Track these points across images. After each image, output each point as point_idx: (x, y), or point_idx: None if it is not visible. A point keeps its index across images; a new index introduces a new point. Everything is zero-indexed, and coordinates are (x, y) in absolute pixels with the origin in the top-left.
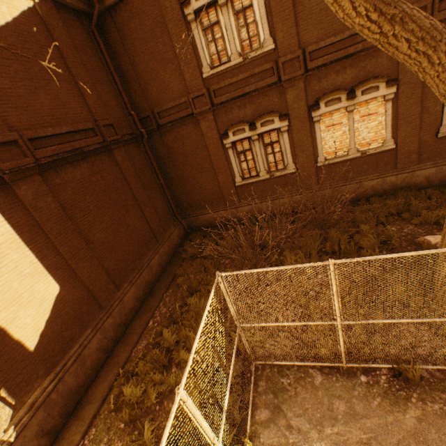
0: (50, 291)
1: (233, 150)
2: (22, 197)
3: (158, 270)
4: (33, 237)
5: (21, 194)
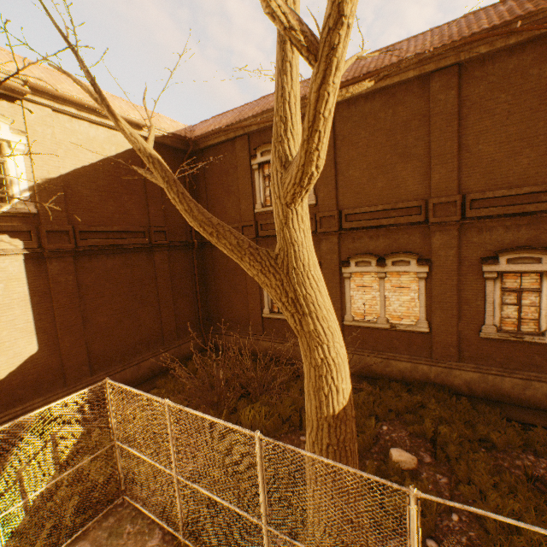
0: (28, 349)
1: None
2: (50, 270)
3: (146, 373)
4: (41, 301)
5: (51, 268)
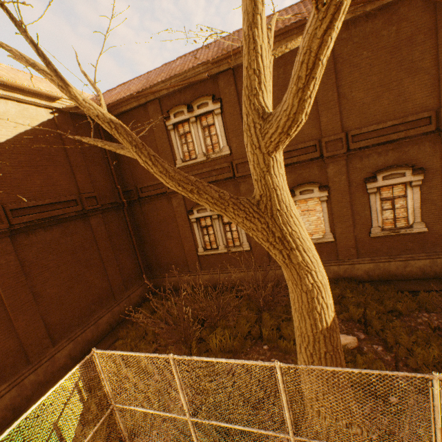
0: None
1: (197, 224)
2: None
3: (105, 329)
4: None
5: None
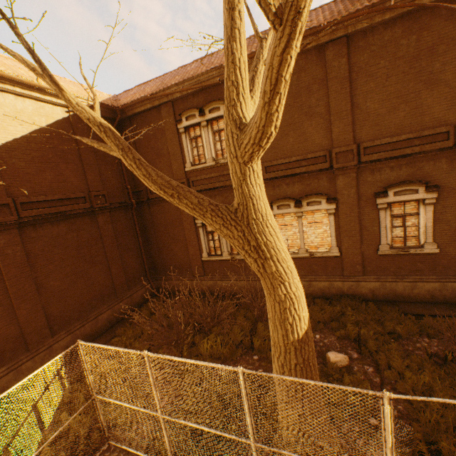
0: None
1: (203, 229)
2: None
3: (105, 325)
4: None
5: None
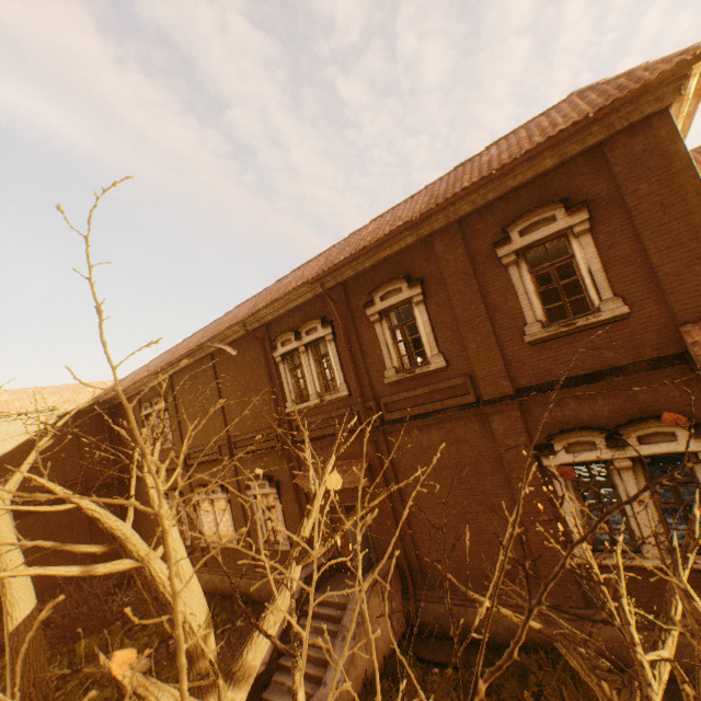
0: None
1: None
2: None
3: (55, 616)
4: None
5: None
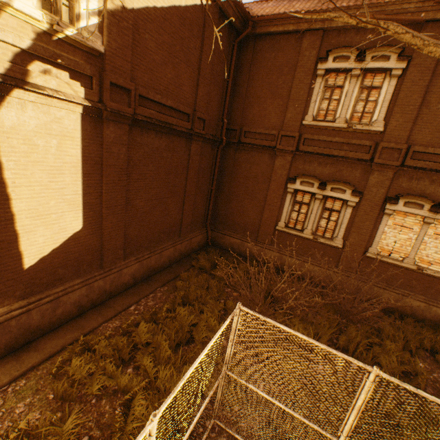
0: (73, 225)
1: (292, 196)
2: (105, 135)
3: (165, 262)
4: (91, 172)
5: (107, 132)
